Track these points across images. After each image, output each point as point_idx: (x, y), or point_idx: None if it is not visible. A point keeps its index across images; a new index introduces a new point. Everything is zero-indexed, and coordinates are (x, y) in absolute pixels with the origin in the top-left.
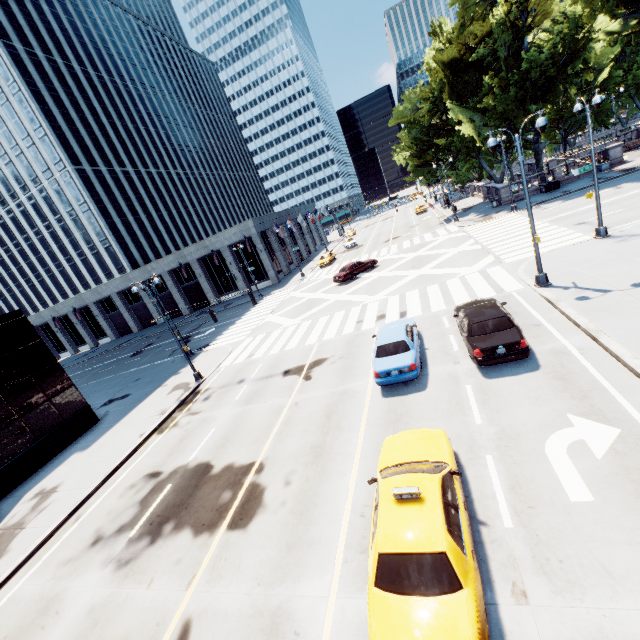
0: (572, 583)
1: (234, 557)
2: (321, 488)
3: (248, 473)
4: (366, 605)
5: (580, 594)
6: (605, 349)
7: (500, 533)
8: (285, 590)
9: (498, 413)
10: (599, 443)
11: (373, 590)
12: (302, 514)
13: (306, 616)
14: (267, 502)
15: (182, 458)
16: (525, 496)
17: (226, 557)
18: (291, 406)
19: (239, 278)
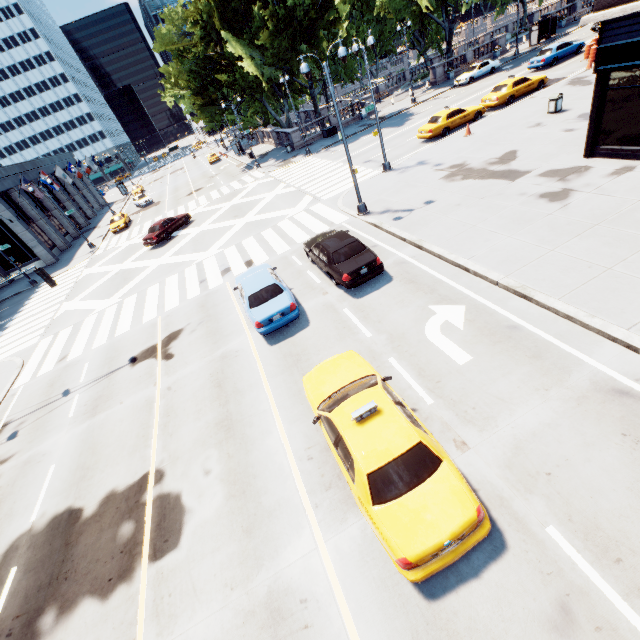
0: (487, 418)
1: (181, 585)
2: (252, 457)
3: (145, 489)
4: (356, 529)
5: (494, 423)
6: (429, 253)
7: (428, 411)
8: (267, 573)
9: (380, 323)
10: (457, 319)
11: (374, 509)
12: (244, 492)
13: (305, 579)
14: (192, 505)
15: (15, 526)
16: (431, 376)
17: (170, 592)
18: (163, 393)
19: None
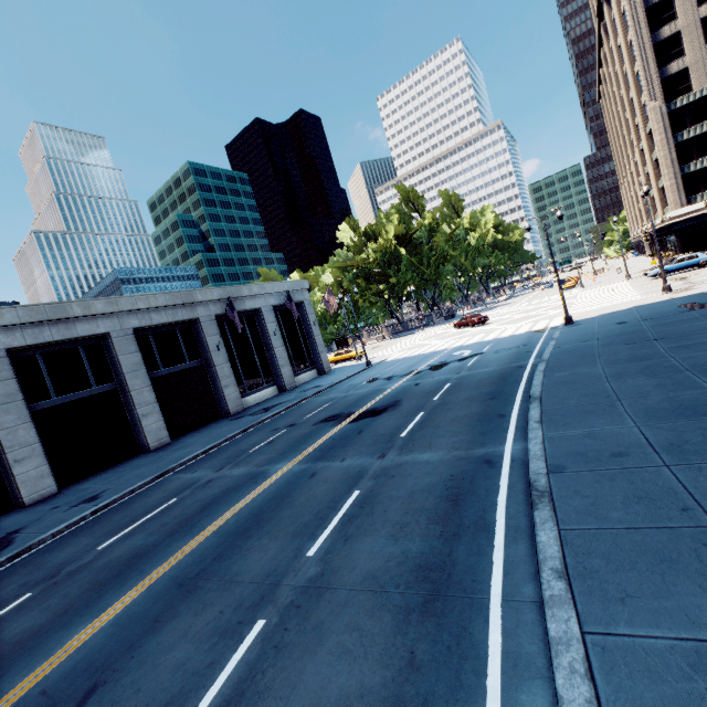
0: None
1: None
2: None
3: None
4: None
5: None
6: None
7: None
8: None
9: None
10: None
11: None
12: None
13: None
14: None
15: None
16: None
17: None
18: None
19: (285, 359)
